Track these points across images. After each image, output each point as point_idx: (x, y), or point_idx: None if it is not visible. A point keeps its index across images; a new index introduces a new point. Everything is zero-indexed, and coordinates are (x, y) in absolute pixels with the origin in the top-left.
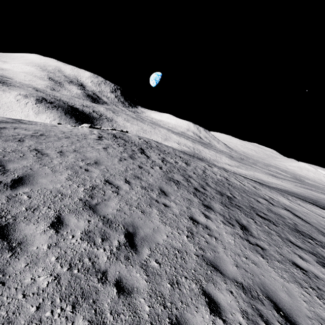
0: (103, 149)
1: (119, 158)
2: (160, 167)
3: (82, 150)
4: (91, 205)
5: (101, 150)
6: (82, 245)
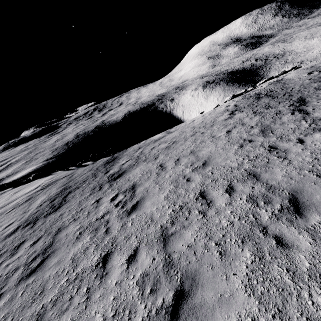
0: (225, 134)
1: (240, 143)
2: None
3: (199, 148)
4: (166, 236)
5: (222, 137)
6: (134, 290)
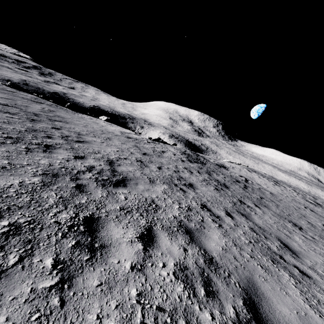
0: (259, 178)
1: (271, 184)
2: (296, 194)
3: (254, 177)
4: (284, 196)
5: (260, 178)
6: (292, 203)
